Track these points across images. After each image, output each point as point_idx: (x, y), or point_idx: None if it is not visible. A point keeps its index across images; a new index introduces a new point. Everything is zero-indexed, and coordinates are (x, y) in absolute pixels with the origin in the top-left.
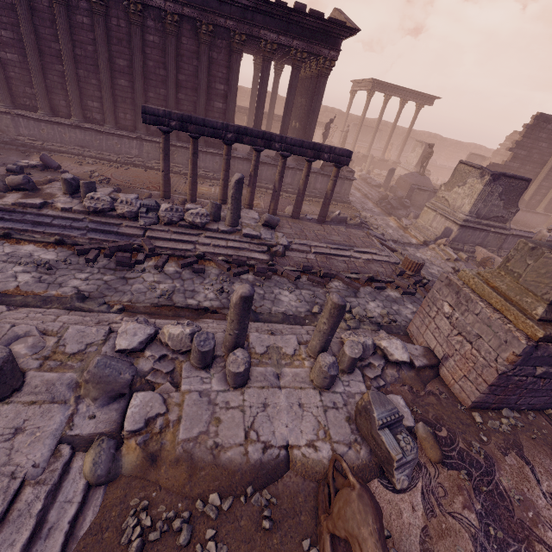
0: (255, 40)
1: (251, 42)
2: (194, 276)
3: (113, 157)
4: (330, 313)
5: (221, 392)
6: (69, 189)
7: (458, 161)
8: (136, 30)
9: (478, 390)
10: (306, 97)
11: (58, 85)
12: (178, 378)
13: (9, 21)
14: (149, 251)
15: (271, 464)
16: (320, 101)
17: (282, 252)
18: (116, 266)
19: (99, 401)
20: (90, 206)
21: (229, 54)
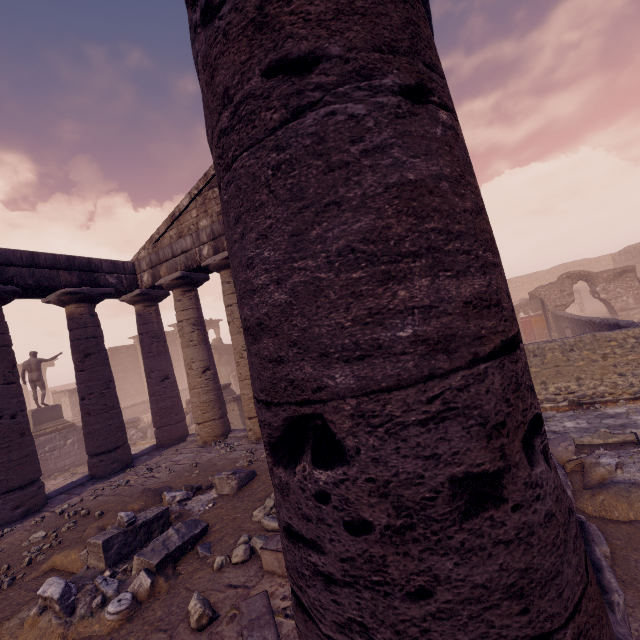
0: None
1: None
2: None
3: None
4: None
5: None
6: None
7: None
8: None
9: None
10: None
11: None
12: None
13: None
14: None
15: None
16: None
17: None
18: None
19: None
20: None
21: None
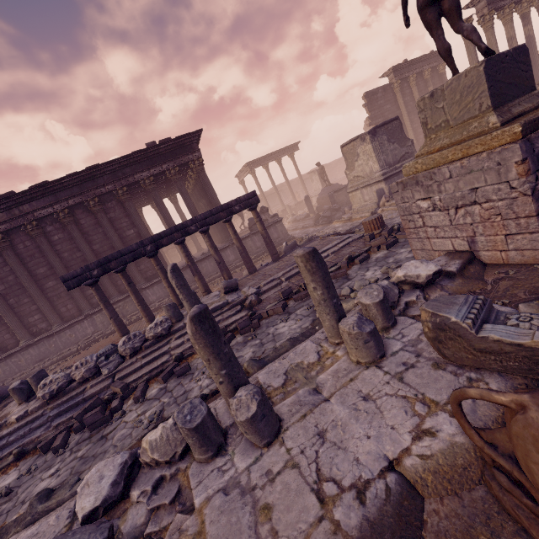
0: (138, 188)
1: (136, 192)
2: (181, 379)
3: (73, 349)
4: (309, 271)
5: (252, 465)
6: (22, 396)
7: None
8: (41, 240)
9: (533, 232)
10: (203, 197)
11: None
12: (191, 496)
13: None
14: (123, 391)
15: (387, 513)
16: (211, 188)
17: (256, 299)
18: (91, 431)
19: None
20: (45, 394)
21: (123, 207)
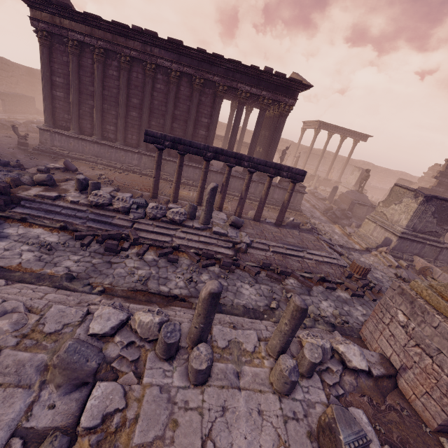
0: (234, 90)
1: (230, 92)
2: (168, 265)
3: (118, 165)
4: (292, 315)
5: (181, 388)
6: (80, 186)
7: (388, 184)
8: (149, 80)
9: (444, 411)
10: (269, 130)
11: (87, 114)
12: (142, 367)
13: (63, 72)
14: (134, 240)
15: None
16: (280, 133)
17: (245, 249)
18: (105, 251)
19: (62, 388)
20: (93, 201)
21: (214, 99)
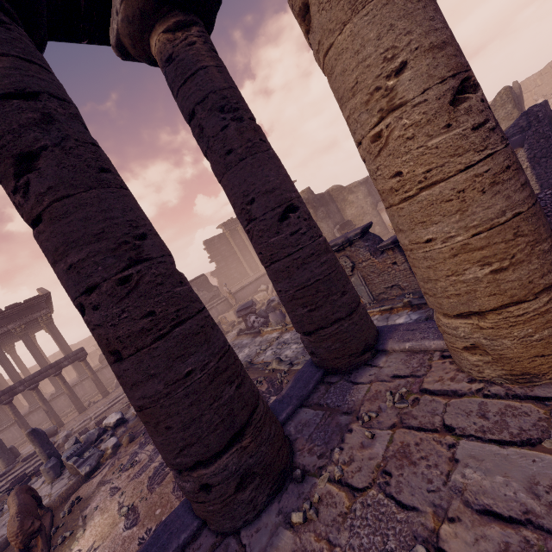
0: None
1: None
2: None
3: None
4: (31, 440)
5: None
6: None
7: None
8: None
9: None
10: None
11: None
12: None
13: None
14: None
15: (2, 542)
16: (60, 336)
17: (63, 441)
18: None
19: None
20: None
21: None
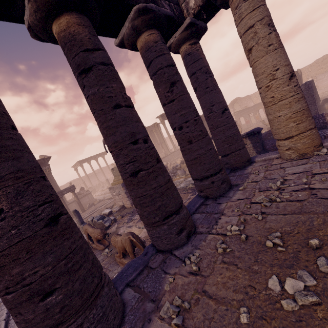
0: None
1: None
2: None
3: None
4: (74, 215)
5: None
6: None
7: None
8: None
9: (128, 200)
10: None
11: None
12: None
13: None
14: None
15: None
16: (54, 181)
17: None
18: None
19: None
20: None
21: None
